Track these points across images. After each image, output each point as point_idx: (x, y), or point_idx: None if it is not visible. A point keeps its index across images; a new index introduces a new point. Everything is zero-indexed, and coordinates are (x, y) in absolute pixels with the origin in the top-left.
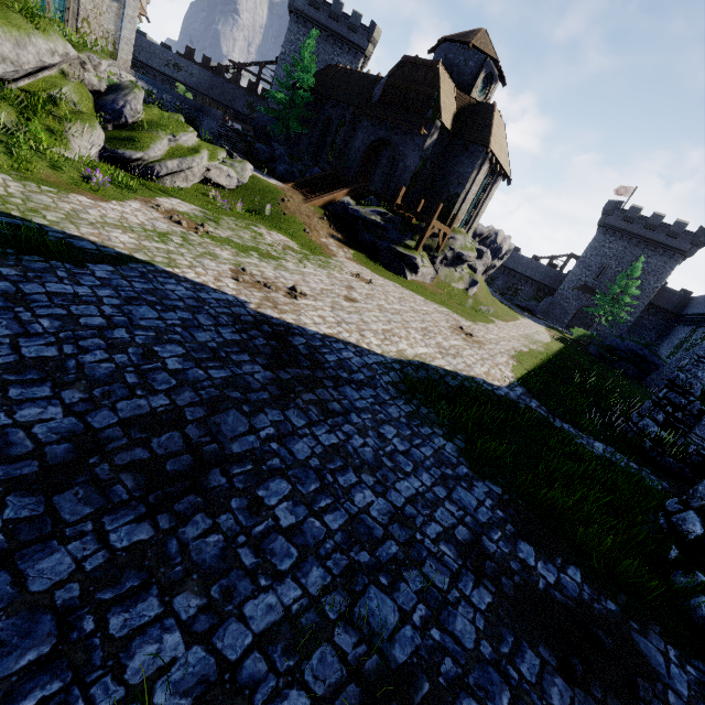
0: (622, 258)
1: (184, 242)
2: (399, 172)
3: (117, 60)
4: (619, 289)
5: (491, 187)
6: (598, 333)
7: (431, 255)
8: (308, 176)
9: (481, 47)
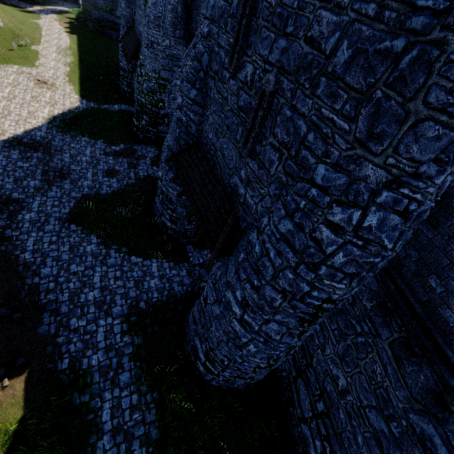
0: None
1: None
2: None
3: None
4: None
5: None
6: None
7: None
8: None
9: None
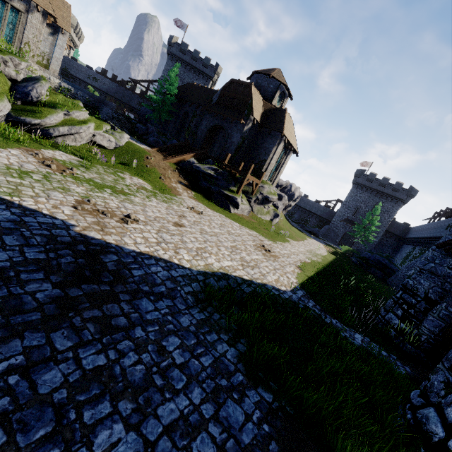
0: (368, 203)
1: (43, 179)
2: (228, 145)
3: (49, 69)
4: (367, 221)
5: (286, 157)
6: (357, 248)
7: (248, 196)
8: (168, 145)
9: (277, 78)
